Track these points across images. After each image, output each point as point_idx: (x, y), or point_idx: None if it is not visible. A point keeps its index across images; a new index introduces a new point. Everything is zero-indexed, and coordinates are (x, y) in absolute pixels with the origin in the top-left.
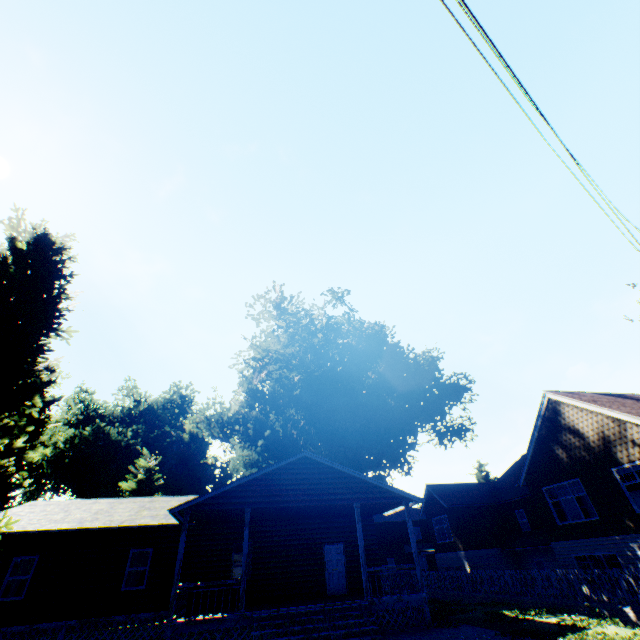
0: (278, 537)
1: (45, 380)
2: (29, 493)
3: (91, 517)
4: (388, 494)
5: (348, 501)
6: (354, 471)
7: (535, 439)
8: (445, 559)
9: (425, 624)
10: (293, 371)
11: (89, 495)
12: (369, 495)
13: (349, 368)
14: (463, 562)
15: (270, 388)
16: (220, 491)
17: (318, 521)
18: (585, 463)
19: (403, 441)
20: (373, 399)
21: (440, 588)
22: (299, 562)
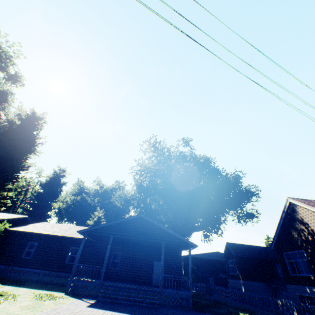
0: (133, 253)
1: (61, 175)
2: (58, 221)
3: (59, 231)
4: (181, 240)
5: (159, 240)
6: (163, 226)
7: (280, 224)
8: (233, 283)
9: (188, 307)
10: (157, 177)
11: (79, 225)
12: (170, 239)
13: (188, 178)
14: (241, 286)
15: (148, 185)
16: (99, 226)
17: (153, 249)
18: (308, 242)
19: (219, 218)
20: (199, 194)
21: (226, 296)
22: (141, 266)
